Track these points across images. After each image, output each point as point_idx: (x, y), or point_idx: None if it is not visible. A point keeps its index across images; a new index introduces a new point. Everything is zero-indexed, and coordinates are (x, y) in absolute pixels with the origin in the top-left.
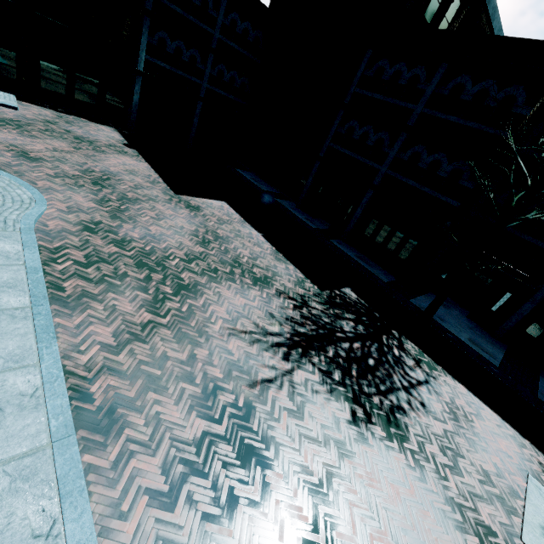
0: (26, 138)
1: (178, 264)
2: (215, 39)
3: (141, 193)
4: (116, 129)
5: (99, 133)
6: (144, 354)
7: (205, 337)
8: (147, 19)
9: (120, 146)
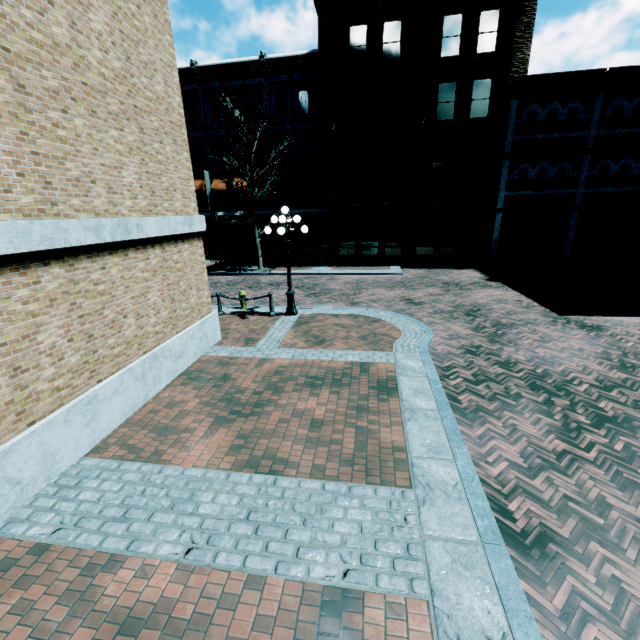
0: (410, 290)
1: (587, 391)
2: (590, 138)
3: (515, 318)
4: (476, 269)
5: (462, 276)
6: (568, 489)
7: None
8: (506, 162)
9: (482, 282)
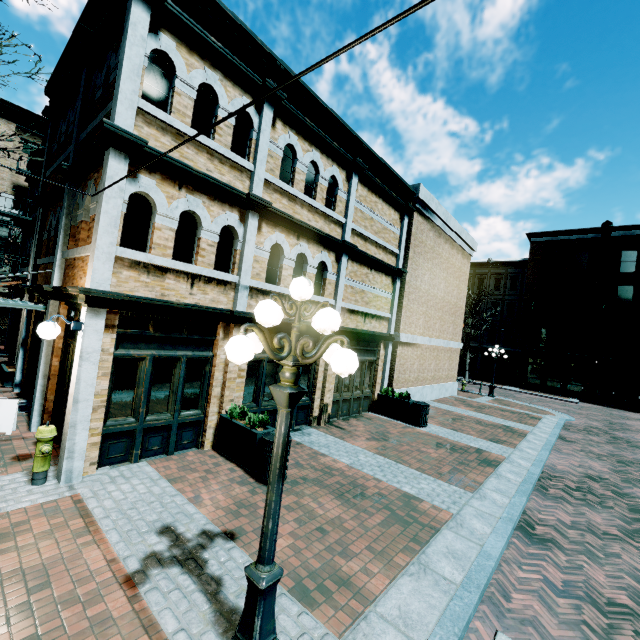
0: (577, 409)
1: None
2: None
3: None
4: None
5: (633, 415)
6: (592, 443)
7: (633, 453)
8: None
9: None
